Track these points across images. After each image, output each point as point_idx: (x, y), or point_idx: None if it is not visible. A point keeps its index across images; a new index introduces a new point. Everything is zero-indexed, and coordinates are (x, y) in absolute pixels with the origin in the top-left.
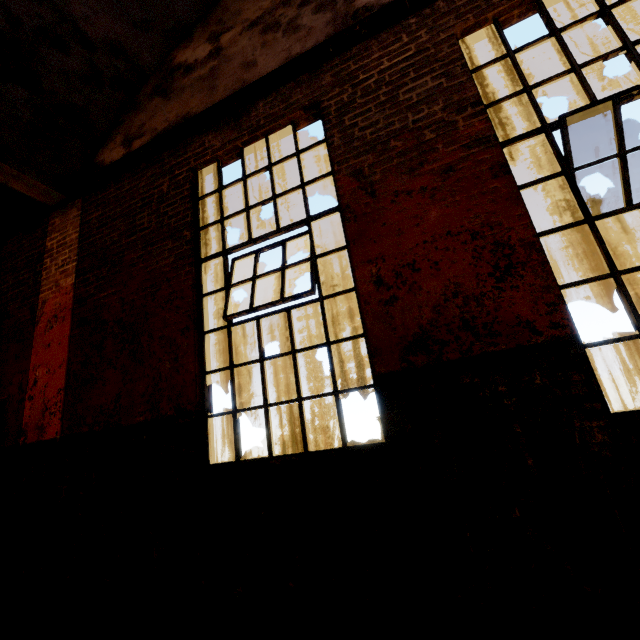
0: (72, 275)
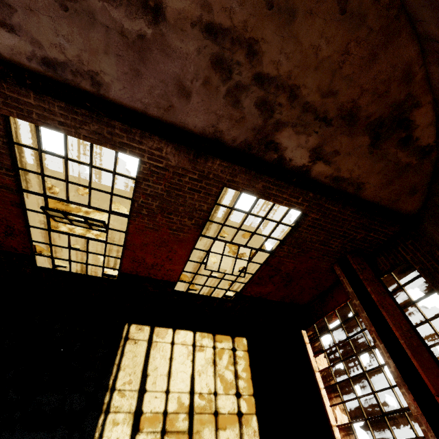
0: None
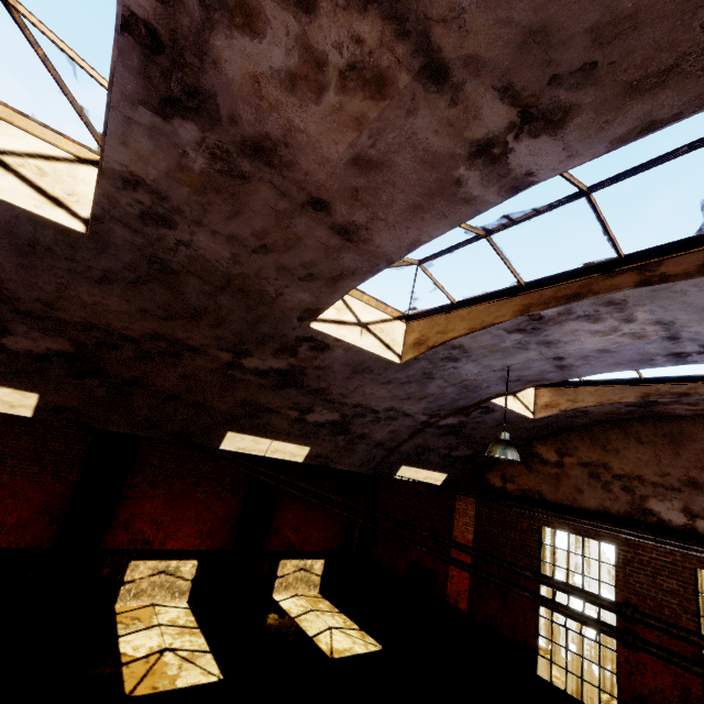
0: (471, 534)
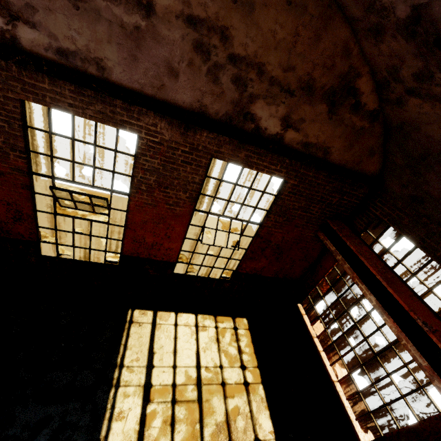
0: None
